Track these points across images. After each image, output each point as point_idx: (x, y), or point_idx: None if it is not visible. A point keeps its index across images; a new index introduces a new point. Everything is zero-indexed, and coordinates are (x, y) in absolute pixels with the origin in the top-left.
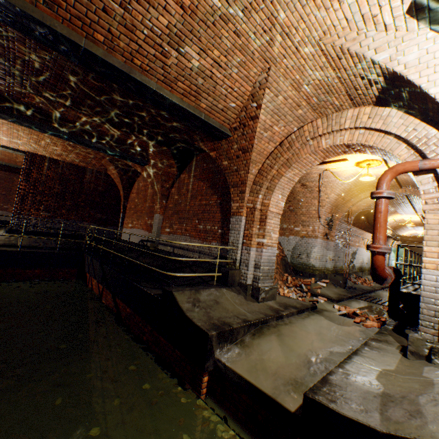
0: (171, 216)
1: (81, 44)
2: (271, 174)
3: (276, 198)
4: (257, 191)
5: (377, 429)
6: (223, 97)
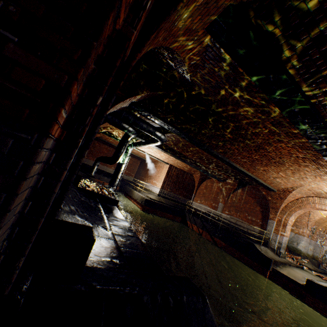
0: (230, 206)
1: (249, 174)
2: (290, 209)
3: (291, 218)
4: (283, 213)
5: (325, 286)
6: (280, 185)
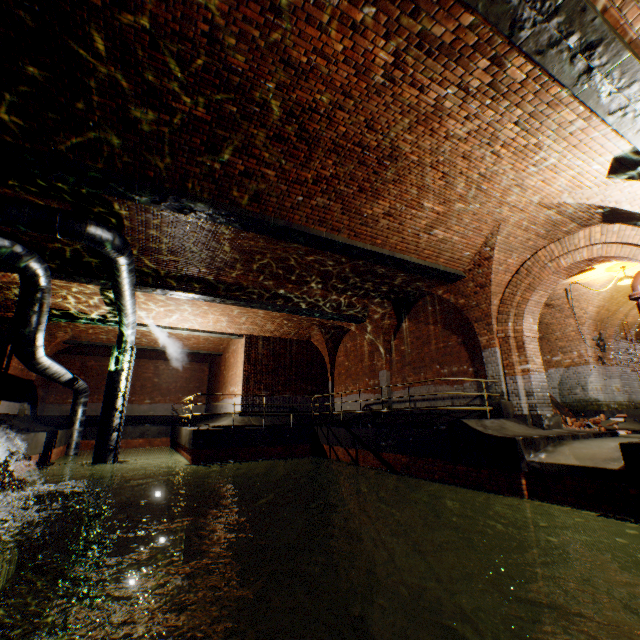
0: (401, 369)
1: (368, 249)
2: (515, 301)
3: (527, 322)
4: (504, 319)
5: None
6: (459, 250)
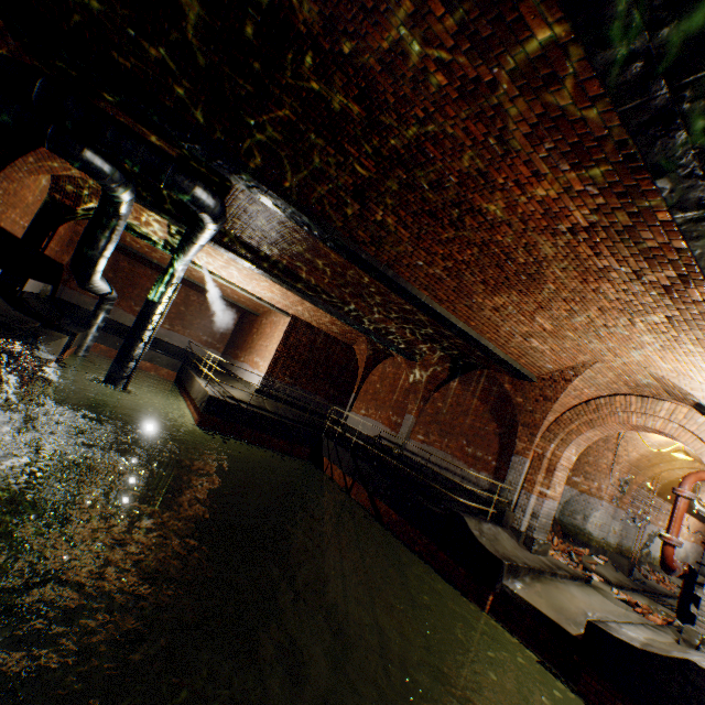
0: (429, 423)
1: (459, 326)
2: (569, 427)
3: (569, 452)
4: (550, 438)
5: (636, 646)
6: (544, 361)
